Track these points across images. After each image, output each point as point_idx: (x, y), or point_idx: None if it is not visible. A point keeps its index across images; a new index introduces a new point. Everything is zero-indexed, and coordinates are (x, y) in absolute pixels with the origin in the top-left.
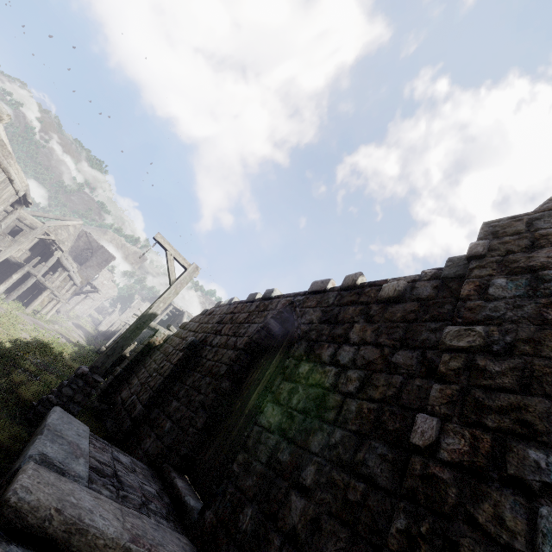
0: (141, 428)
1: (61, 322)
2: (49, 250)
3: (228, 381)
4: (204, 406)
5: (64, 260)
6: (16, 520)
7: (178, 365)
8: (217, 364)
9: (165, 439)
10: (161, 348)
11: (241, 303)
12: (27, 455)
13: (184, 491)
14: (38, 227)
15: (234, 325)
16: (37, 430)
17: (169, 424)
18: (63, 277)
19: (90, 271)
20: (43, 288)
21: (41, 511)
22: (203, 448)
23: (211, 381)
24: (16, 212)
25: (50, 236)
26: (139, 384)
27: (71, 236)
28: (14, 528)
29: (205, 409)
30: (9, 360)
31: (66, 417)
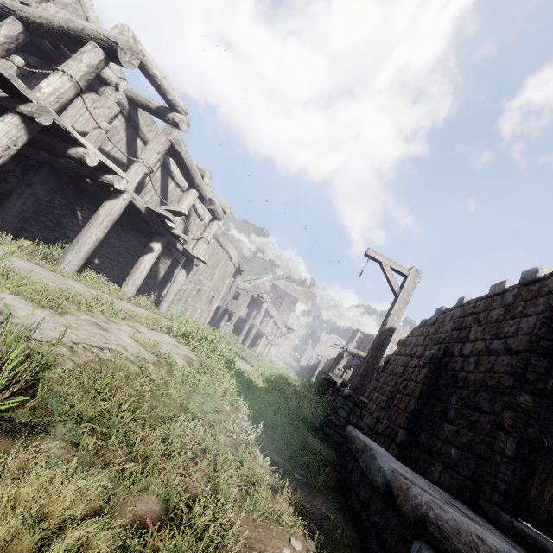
0: (414, 454)
1: (275, 362)
2: (257, 304)
3: (525, 394)
4: (504, 428)
5: (269, 309)
6: (443, 540)
7: (426, 383)
8: (490, 375)
9: (459, 468)
10: (386, 370)
11: (479, 299)
12: (385, 469)
13: (545, 541)
14: (248, 288)
15: (486, 326)
16: (355, 447)
17: (454, 451)
18: (271, 323)
19: (284, 315)
20: (260, 335)
21: (463, 535)
22: (532, 485)
23: (494, 396)
24: (236, 280)
25: (260, 291)
26: (379, 408)
27: (267, 290)
28: (444, 549)
29: (507, 431)
30: (278, 390)
31: (365, 436)
